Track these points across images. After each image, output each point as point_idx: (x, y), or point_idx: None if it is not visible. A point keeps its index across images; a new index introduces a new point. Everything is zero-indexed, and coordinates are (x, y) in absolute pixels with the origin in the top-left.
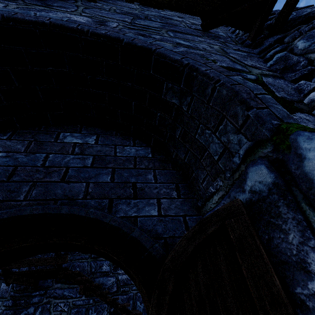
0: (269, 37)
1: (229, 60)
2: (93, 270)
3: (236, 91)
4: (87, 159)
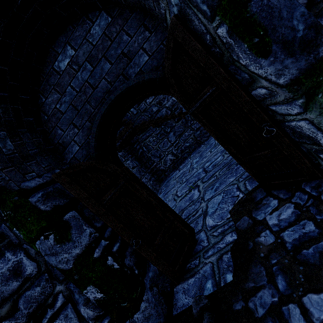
0: None
1: None
2: (150, 116)
3: None
4: (86, 66)
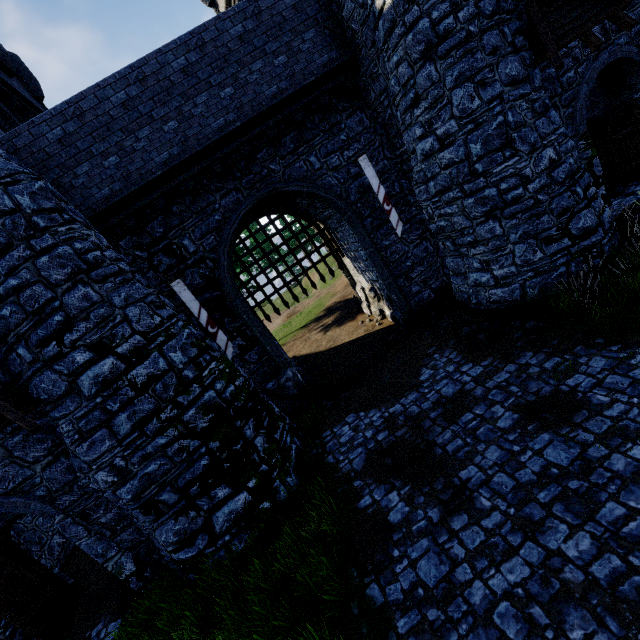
0: None
1: None
2: None
3: None
4: None
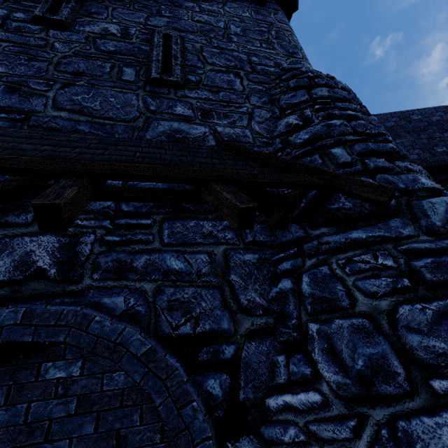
0: (294, 222)
1: (220, 304)
2: None
3: (176, 447)
4: (71, 402)
